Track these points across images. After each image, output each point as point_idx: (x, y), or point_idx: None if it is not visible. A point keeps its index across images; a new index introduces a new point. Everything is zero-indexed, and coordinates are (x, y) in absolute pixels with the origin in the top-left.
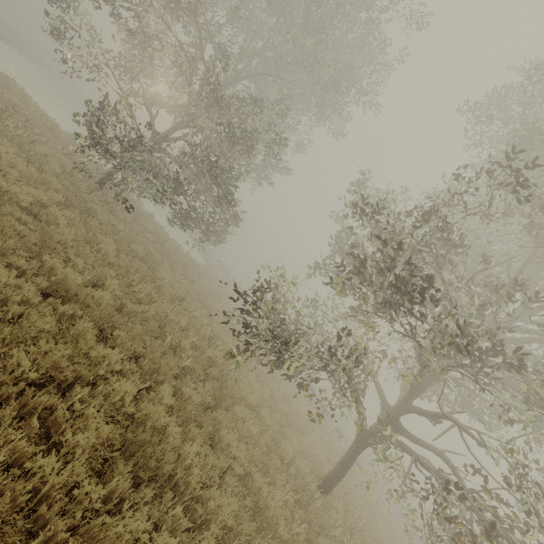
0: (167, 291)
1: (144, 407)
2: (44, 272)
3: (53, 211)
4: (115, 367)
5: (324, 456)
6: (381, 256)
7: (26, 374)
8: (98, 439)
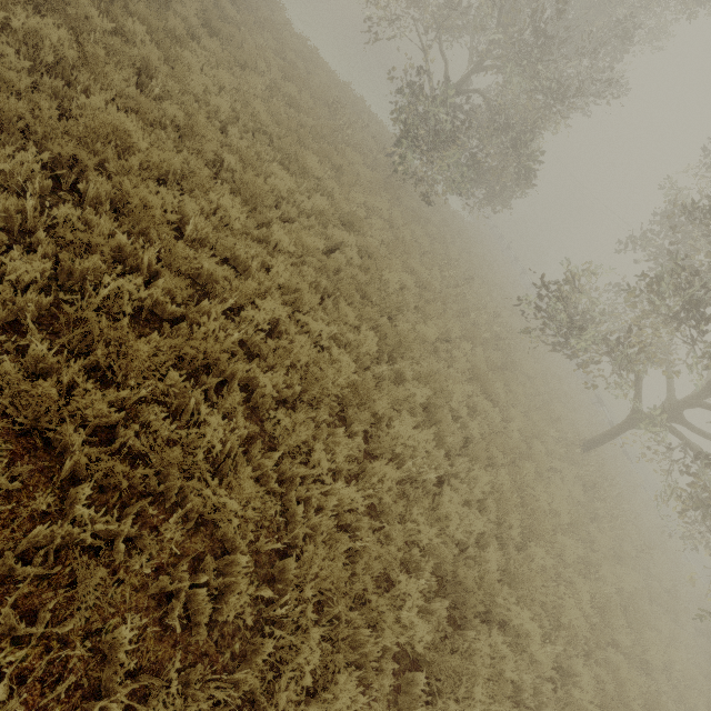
0: (460, 272)
1: (476, 358)
2: (409, 270)
3: (395, 215)
4: (457, 334)
5: (588, 430)
6: (707, 255)
7: (434, 334)
8: (464, 368)
